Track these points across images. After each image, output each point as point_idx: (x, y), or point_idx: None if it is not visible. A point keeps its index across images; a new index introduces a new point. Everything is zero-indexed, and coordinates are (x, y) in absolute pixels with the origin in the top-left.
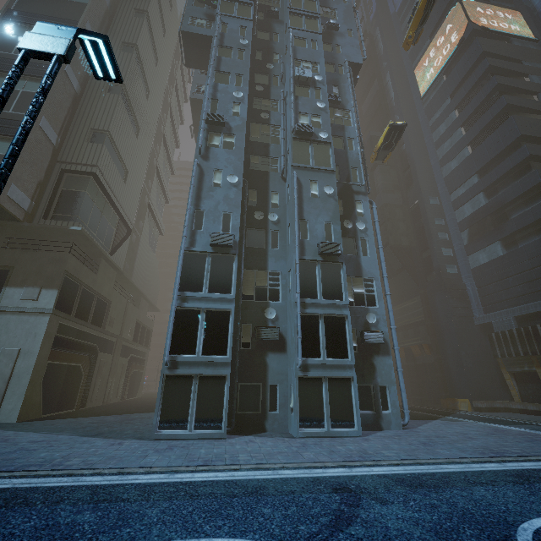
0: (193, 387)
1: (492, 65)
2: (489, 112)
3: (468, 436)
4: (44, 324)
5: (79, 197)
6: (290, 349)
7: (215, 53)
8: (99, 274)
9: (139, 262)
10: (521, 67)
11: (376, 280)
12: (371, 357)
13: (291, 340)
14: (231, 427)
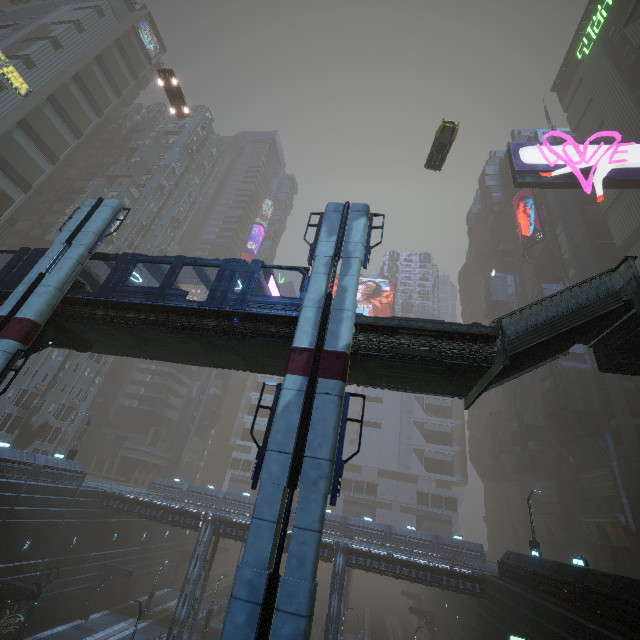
0: None
1: None
2: None
3: None
4: None
5: None
6: (34, 436)
7: None
8: None
9: None
10: None
11: (81, 413)
12: (58, 444)
13: (38, 432)
14: None
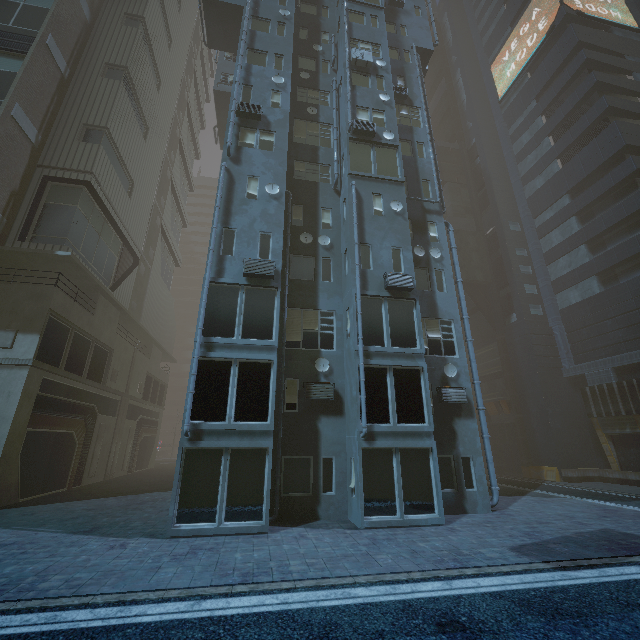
0: (224, 465)
1: (590, 58)
2: (585, 116)
3: (577, 521)
4: (21, 379)
5: (68, 213)
6: (349, 412)
7: (248, 26)
8: (96, 314)
9: (150, 300)
10: (623, 62)
11: (455, 322)
12: (451, 421)
13: (350, 400)
14: (273, 515)
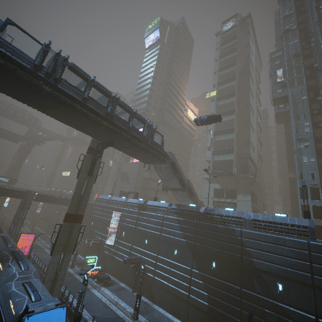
0: None
1: None
2: None
3: None
4: (250, 205)
5: (247, 165)
6: None
7: (291, 108)
8: (254, 187)
9: (260, 178)
10: None
11: None
12: None
13: None
14: None
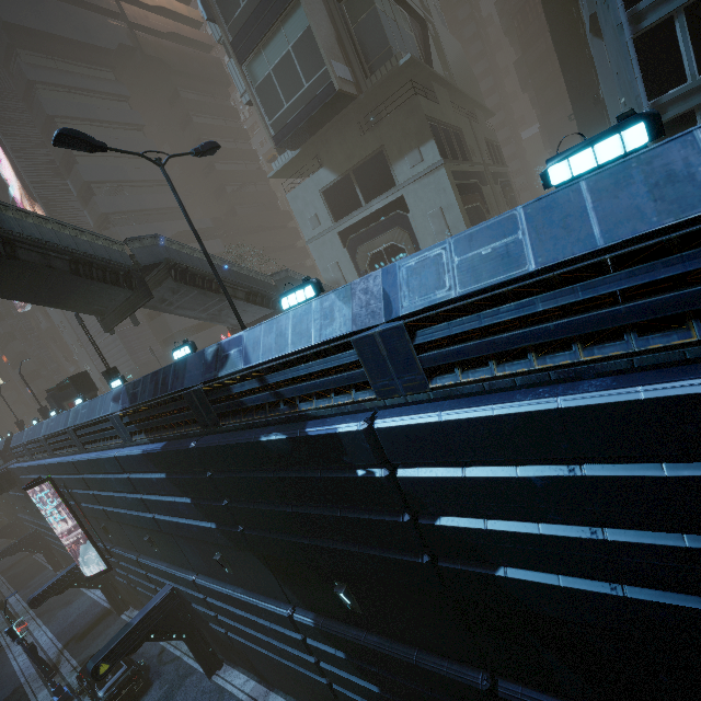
0: (700, 121)
1: None
2: None
3: None
4: (444, 177)
5: (374, 20)
6: None
7: None
8: (439, 103)
9: (450, 61)
10: None
11: None
12: None
13: None
14: None
